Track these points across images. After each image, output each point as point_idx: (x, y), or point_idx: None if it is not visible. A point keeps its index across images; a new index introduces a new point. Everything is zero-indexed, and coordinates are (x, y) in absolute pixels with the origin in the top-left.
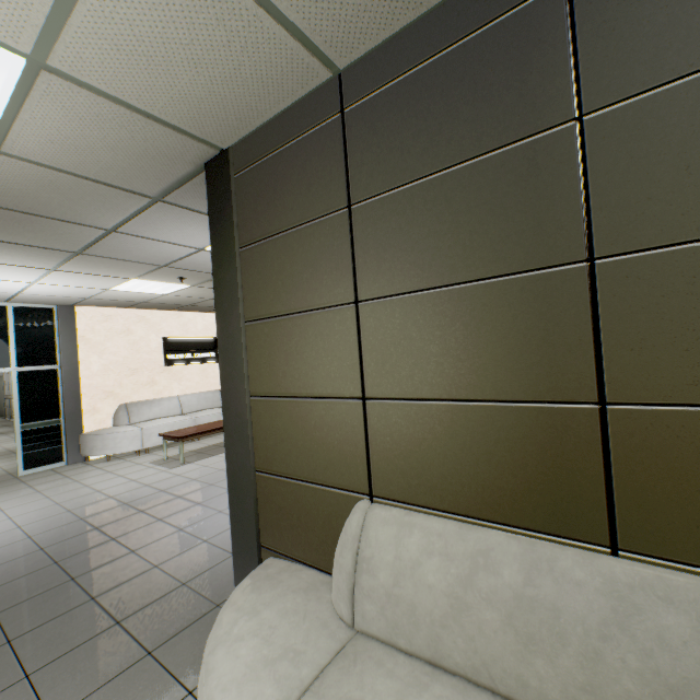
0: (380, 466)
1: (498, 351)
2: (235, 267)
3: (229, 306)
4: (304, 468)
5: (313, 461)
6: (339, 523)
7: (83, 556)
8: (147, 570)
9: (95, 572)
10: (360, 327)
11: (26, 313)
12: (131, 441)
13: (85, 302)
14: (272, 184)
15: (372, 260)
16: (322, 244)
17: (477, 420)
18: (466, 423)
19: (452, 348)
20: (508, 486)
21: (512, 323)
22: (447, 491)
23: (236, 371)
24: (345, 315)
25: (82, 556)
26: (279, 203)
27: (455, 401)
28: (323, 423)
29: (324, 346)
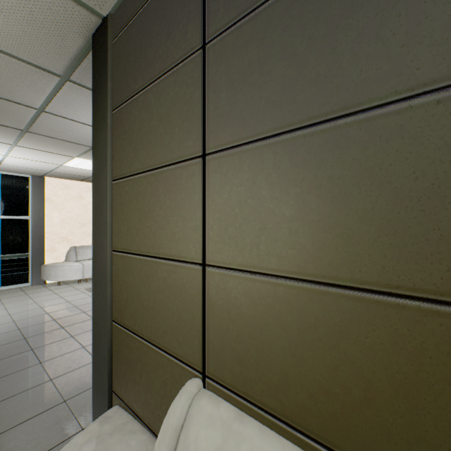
0: (215, 344)
1: (383, 217)
2: (107, 128)
3: (100, 166)
4: (147, 328)
5: (155, 322)
6: (173, 393)
7: (3, 362)
8: (42, 382)
9: (4, 379)
10: (205, 184)
11: (10, 179)
12: (75, 272)
13: (50, 174)
14: (139, 41)
15: (223, 105)
16: (175, 94)
17: (340, 314)
18: (324, 315)
19: (312, 210)
20: (382, 420)
21: (413, 173)
22: (291, 398)
23: (102, 226)
24: (191, 171)
25: (2, 362)
26: (143, 60)
27: (310, 283)
28: (165, 286)
29: (171, 204)
